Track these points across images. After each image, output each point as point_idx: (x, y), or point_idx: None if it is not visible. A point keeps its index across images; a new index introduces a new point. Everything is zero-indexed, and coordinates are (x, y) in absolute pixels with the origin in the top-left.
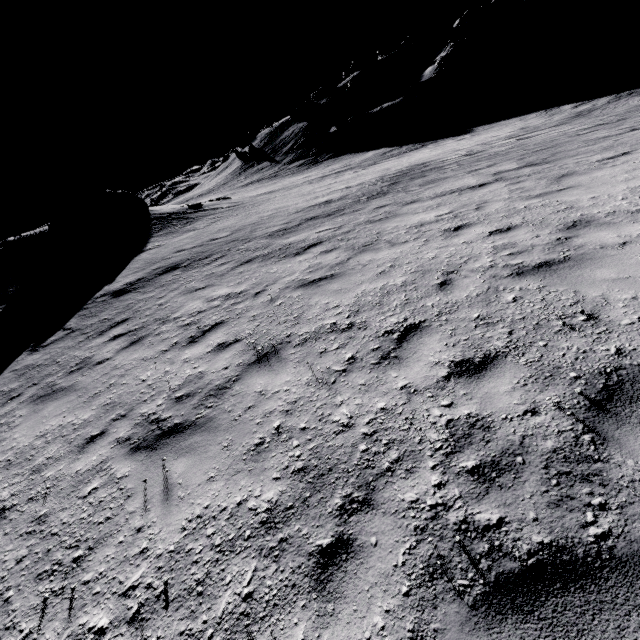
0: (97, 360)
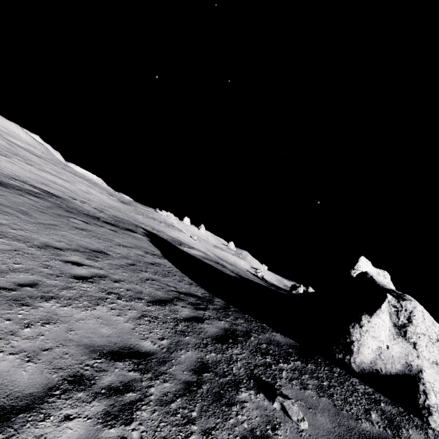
0: (110, 214)
